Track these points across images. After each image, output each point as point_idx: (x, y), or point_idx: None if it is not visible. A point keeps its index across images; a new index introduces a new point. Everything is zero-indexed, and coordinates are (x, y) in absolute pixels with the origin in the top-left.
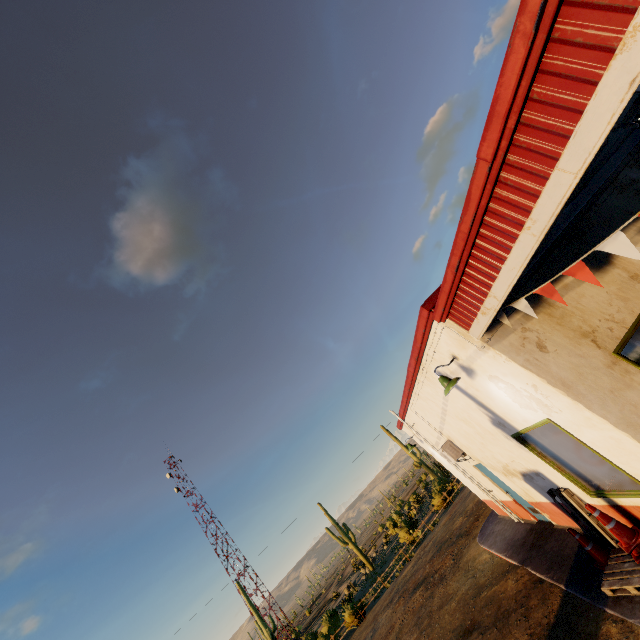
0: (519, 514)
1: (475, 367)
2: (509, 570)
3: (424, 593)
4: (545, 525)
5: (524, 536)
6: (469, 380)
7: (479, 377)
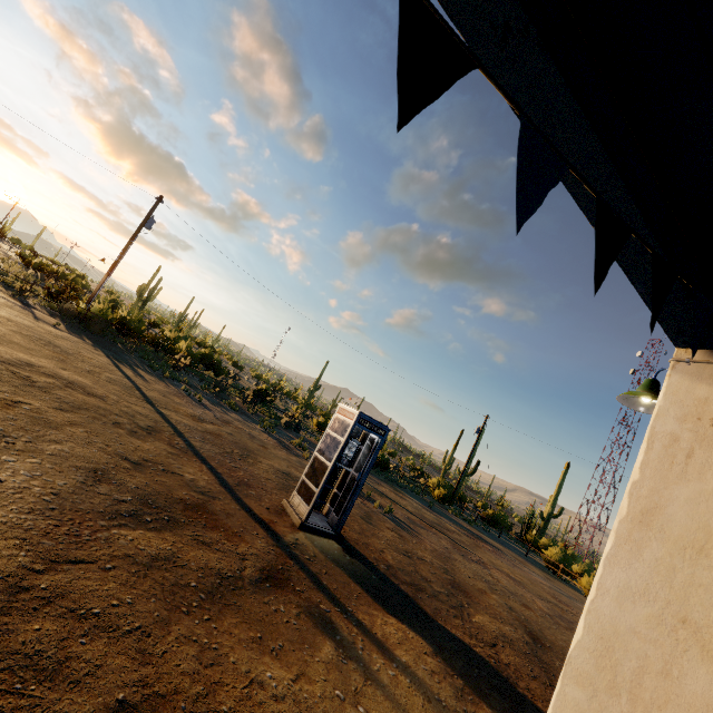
0: None
1: None
2: None
3: None
4: None
5: None
6: None
7: None
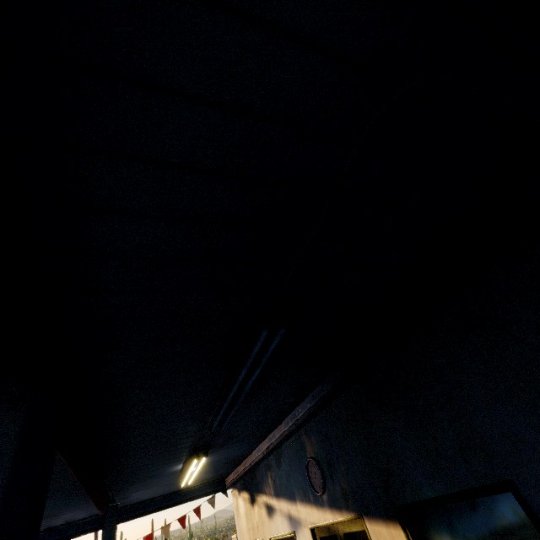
0: None
1: None
2: None
3: None
4: None
5: None
6: None
7: None
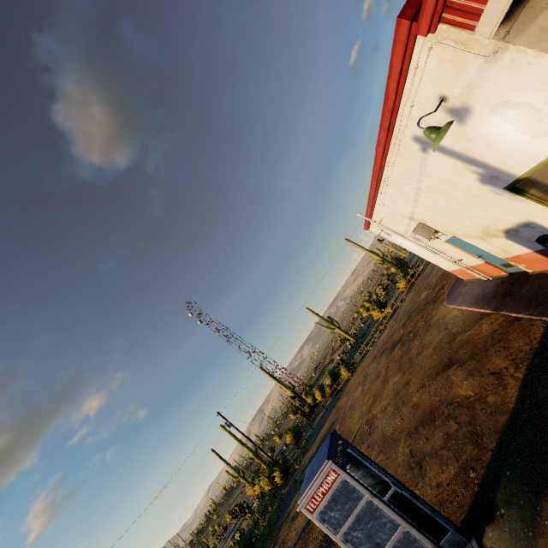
0: (488, 273)
1: (473, 101)
2: (481, 318)
3: (402, 348)
4: (518, 275)
5: (495, 289)
6: (459, 129)
7: (476, 116)
